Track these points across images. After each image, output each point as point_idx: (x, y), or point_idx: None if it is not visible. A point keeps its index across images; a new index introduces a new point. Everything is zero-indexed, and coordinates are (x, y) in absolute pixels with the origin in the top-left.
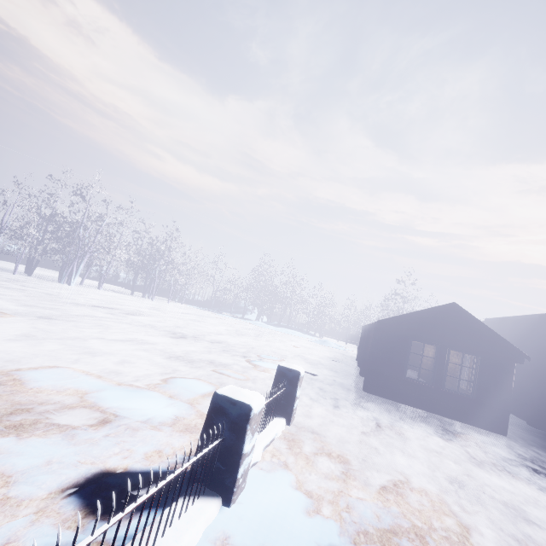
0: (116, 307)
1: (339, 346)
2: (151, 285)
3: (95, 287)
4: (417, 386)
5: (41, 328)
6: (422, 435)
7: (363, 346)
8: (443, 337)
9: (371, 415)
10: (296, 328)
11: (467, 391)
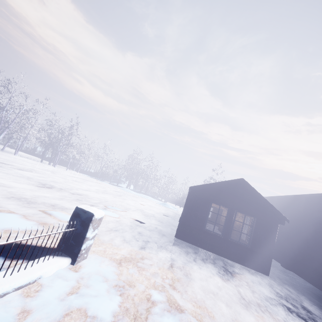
0: (13, 164)
1: (175, 208)
2: (55, 157)
3: (13, 154)
4: (212, 236)
5: None
6: (207, 275)
7: None
8: (232, 202)
9: (171, 256)
10: (150, 195)
11: (246, 241)
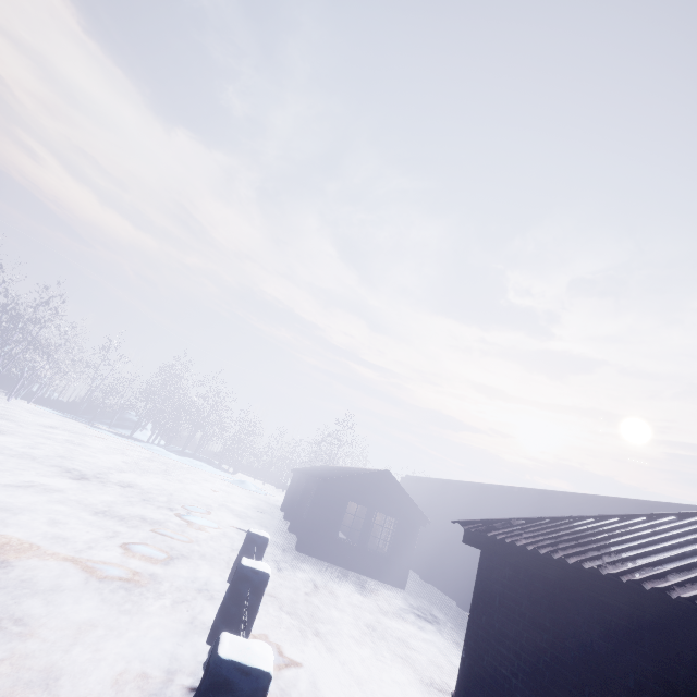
0: None
1: (258, 489)
2: None
3: None
4: (346, 546)
5: None
6: (347, 593)
7: (294, 496)
8: (374, 500)
9: (308, 576)
10: (205, 459)
11: (383, 549)
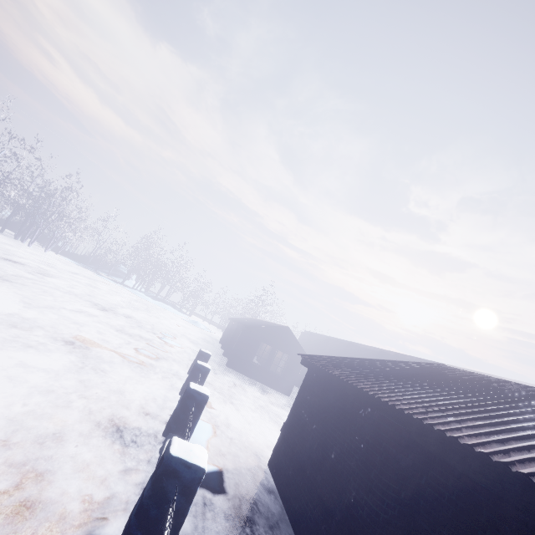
0: (19, 261)
1: (206, 327)
2: (30, 229)
3: None
4: (256, 367)
5: (19, 294)
6: (253, 391)
7: (228, 335)
8: (277, 343)
9: (231, 379)
10: (171, 304)
11: (280, 373)
